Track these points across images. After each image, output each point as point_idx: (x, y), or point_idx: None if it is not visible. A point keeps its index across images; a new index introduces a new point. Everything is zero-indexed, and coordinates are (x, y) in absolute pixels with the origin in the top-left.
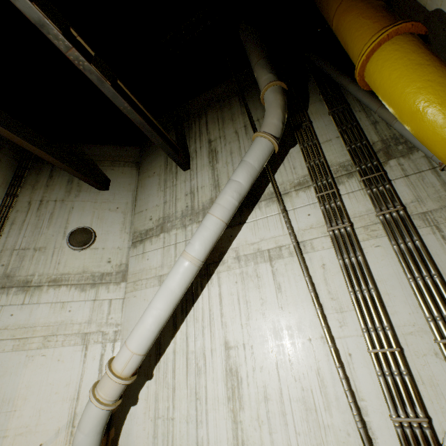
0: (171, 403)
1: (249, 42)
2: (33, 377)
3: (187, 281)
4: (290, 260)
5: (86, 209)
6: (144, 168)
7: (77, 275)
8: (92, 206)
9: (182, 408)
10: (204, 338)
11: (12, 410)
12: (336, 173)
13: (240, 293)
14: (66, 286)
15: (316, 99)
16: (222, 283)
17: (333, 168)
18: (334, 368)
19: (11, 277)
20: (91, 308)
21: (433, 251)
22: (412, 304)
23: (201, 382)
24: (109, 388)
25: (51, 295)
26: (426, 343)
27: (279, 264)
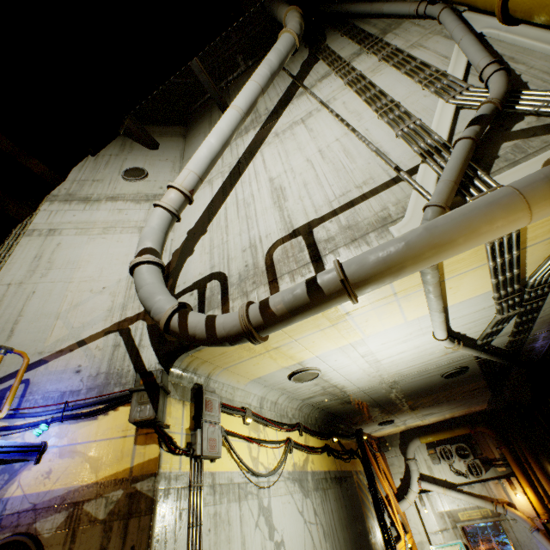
0: (224, 234)
1: (272, 2)
2: (95, 250)
3: (233, 124)
4: (318, 114)
5: (139, 160)
6: (190, 136)
7: (132, 195)
8: (144, 158)
9: (235, 231)
10: (251, 187)
11: (76, 267)
12: (349, 59)
13: (280, 150)
14: (122, 201)
15: (332, 35)
16: (265, 153)
17: (347, 58)
18: (356, 142)
19: (73, 195)
20: (146, 213)
21: (419, 57)
22: (407, 85)
23: (250, 209)
24: (171, 196)
25: (109, 206)
26: (418, 95)
27: (310, 120)
